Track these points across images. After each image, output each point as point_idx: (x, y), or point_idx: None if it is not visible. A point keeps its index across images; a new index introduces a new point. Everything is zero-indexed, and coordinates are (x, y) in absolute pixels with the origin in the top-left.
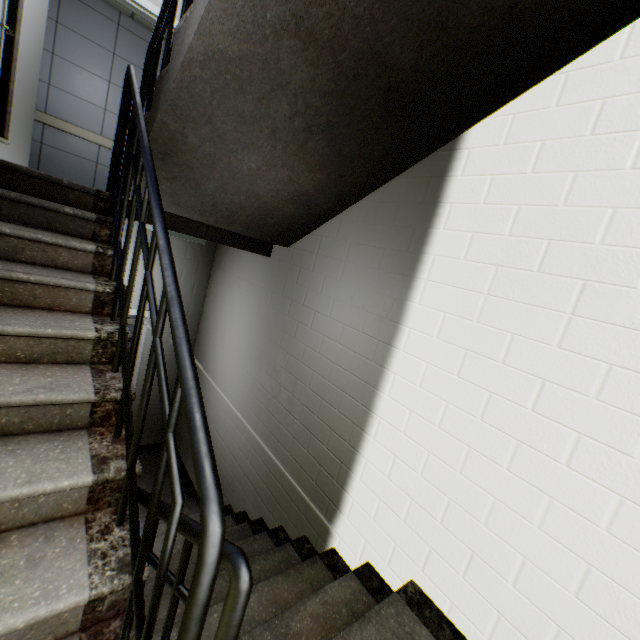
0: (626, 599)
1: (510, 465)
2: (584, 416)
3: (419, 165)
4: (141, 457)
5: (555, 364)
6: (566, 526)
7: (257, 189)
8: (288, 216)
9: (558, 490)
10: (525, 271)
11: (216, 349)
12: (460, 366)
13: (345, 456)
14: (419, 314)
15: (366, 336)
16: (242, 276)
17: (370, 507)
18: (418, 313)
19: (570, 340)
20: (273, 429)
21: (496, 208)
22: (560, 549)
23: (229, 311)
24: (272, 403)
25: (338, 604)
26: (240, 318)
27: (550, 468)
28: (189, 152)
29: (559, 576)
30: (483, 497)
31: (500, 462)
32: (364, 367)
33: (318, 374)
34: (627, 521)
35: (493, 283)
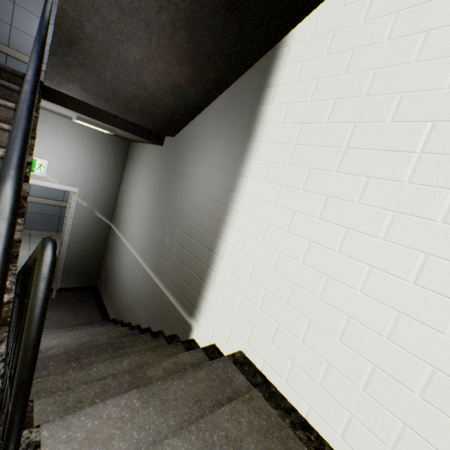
0: (370, 336)
1: (304, 259)
2: (351, 216)
3: (258, 63)
4: (71, 294)
5: (335, 184)
6: (336, 293)
7: (143, 80)
8: (170, 107)
9: (332, 270)
10: (319, 124)
11: (126, 216)
12: (277, 197)
13: (203, 274)
14: (253, 166)
15: (220, 188)
16: (145, 162)
17: (217, 306)
18: (252, 166)
19: (344, 166)
20: (159, 265)
21: (304, 84)
22: (332, 310)
23: (136, 188)
24: (160, 247)
25: (185, 364)
26: (142, 192)
27: (328, 256)
28: (87, 40)
29: (330, 329)
30: (287, 284)
31: (298, 258)
32: (218, 210)
33: (189, 221)
34: (373, 282)
35: (299, 136)
